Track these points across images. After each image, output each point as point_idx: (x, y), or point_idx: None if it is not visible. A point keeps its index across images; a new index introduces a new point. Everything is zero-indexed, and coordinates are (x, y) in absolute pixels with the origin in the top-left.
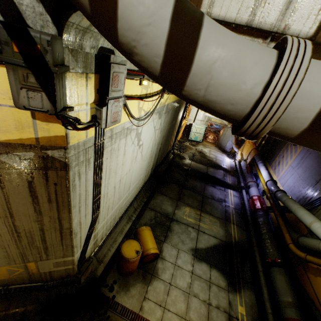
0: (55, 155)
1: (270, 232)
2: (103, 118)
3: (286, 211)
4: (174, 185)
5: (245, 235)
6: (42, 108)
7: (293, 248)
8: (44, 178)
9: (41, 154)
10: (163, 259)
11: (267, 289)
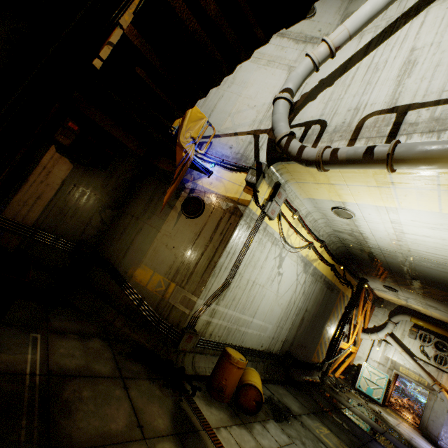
0: (240, 208)
1: None
2: (267, 206)
3: None
4: (312, 399)
5: None
6: (252, 181)
7: None
8: (228, 219)
9: (236, 206)
10: (264, 427)
11: None
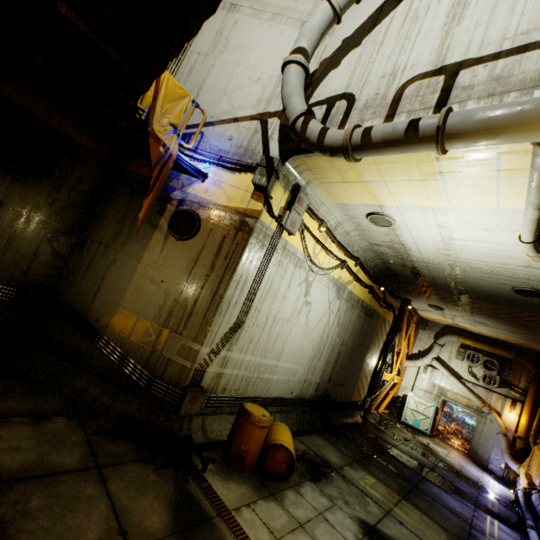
0: (249, 222)
1: None
2: (285, 217)
3: None
4: (354, 445)
5: None
6: (262, 183)
7: None
8: (234, 237)
9: (242, 219)
10: (299, 493)
11: None
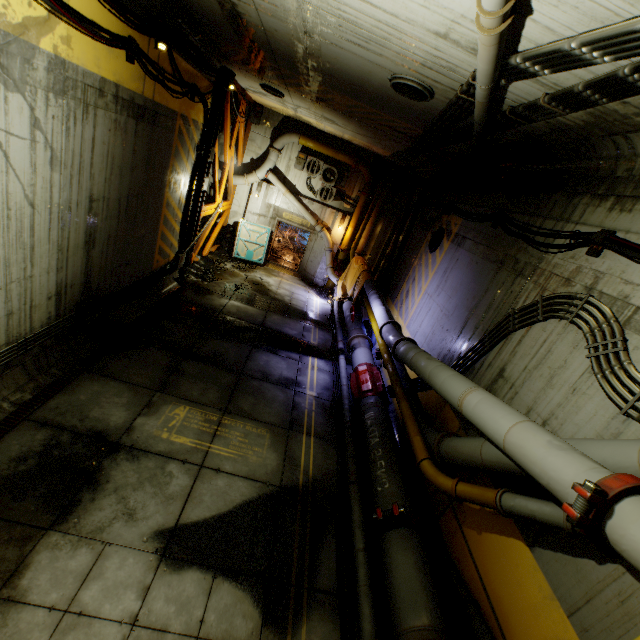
0: None
1: (387, 442)
2: None
3: (421, 389)
4: (160, 352)
5: (333, 458)
6: None
7: (429, 469)
8: None
9: None
10: (13, 604)
11: (373, 601)
